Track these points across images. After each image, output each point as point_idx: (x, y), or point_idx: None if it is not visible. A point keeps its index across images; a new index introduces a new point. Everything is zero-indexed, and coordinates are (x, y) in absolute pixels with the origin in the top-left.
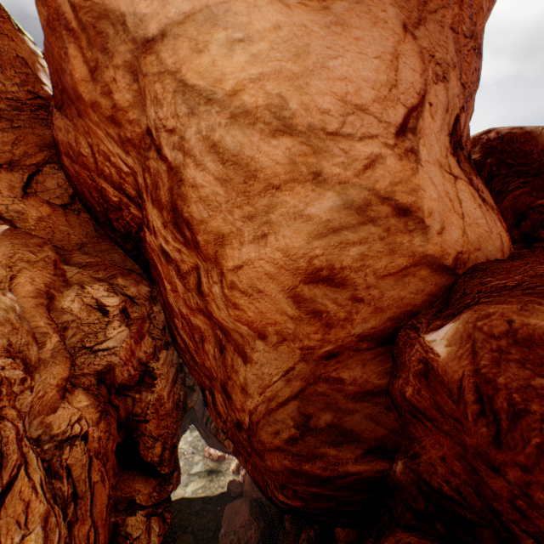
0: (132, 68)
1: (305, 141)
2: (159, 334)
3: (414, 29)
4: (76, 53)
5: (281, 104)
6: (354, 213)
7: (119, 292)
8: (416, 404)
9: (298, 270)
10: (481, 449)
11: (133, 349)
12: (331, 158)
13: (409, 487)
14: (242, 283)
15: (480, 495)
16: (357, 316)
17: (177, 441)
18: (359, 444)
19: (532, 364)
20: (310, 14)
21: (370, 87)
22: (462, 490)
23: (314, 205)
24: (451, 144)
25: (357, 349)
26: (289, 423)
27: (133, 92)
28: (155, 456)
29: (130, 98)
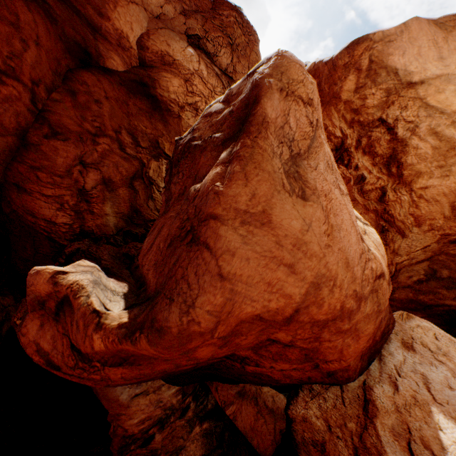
0: (388, 91)
1: None
2: None
3: None
4: (353, 79)
5: None
6: None
7: None
8: None
9: None
10: None
11: None
12: None
13: None
14: (424, 196)
15: None
16: None
17: None
18: None
19: None
20: None
21: None
22: None
23: None
24: None
25: None
26: (420, 272)
27: (380, 101)
28: None
29: (376, 103)
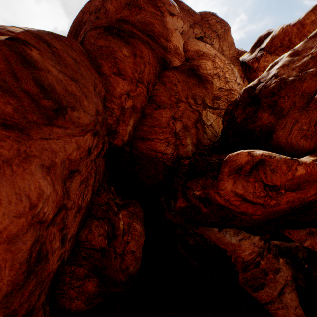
0: None
1: None
2: None
3: None
4: None
5: None
6: None
7: None
8: None
9: None
10: None
11: None
12: None
13: None
14: None
15: None
16: None
17: None
18: None
19: None
20: None
21: None
22: None
23: None
24: None
25: None
26: None
27: None
28: None
29: None
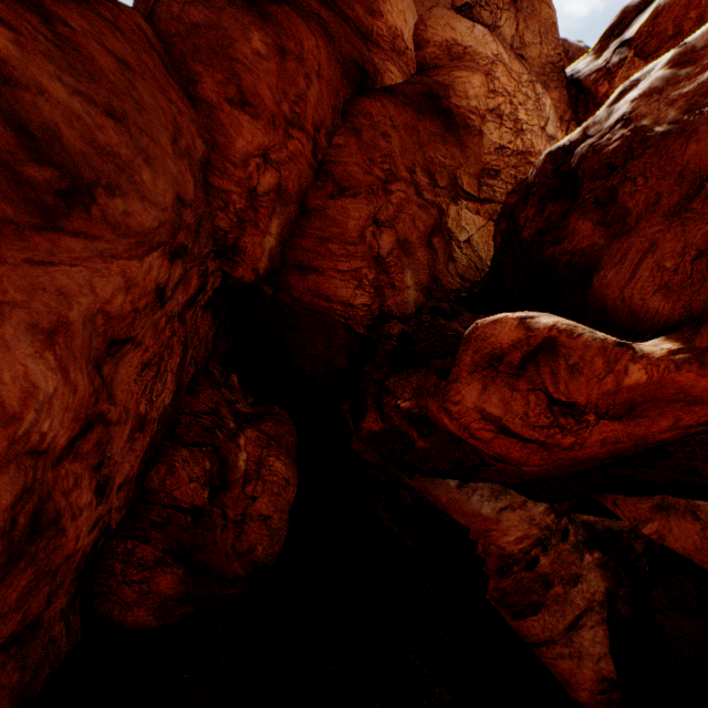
0: None
1: None
2: None
3: None
4: None
5: None
6: None
7: None
8: None
9: None
10: None
11: None
12: None
13: None
14: None
15: None
16: None
17: None
18: None
19: None
20: None
21: None
22: None
23: None
24: None
25: None
26: None
27: None
28: None
29: None
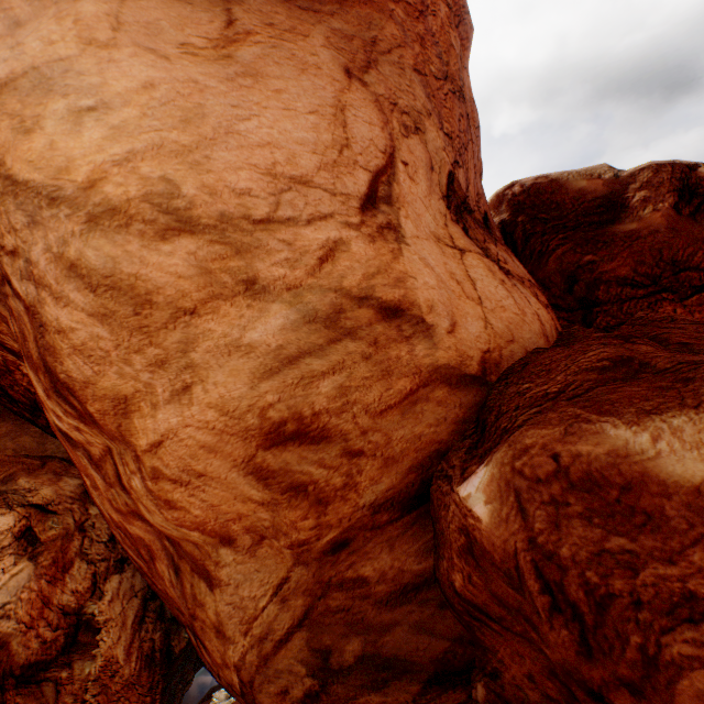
0: None
1: (218, 238)
2: (102, 551)
3: (362, 74)
4: None
5: (170, 191)
6: (322, 327)
7: (16, 504)
8: (472, 598)
9: (250, 431)
10: (570, 664)
11: (48, 595)
12: (267, 256)
13: None
14: (170, 467)
15: None
16: (361, 477)
17: None
18: (414, 676)
19: (601, 516)
20: (203, 65)
21: (309, 152)
22: None
23: (255, 327)
24: (452, 209)
25: (375, 526)
26: (299, 671)
27: None
28: None
29: None
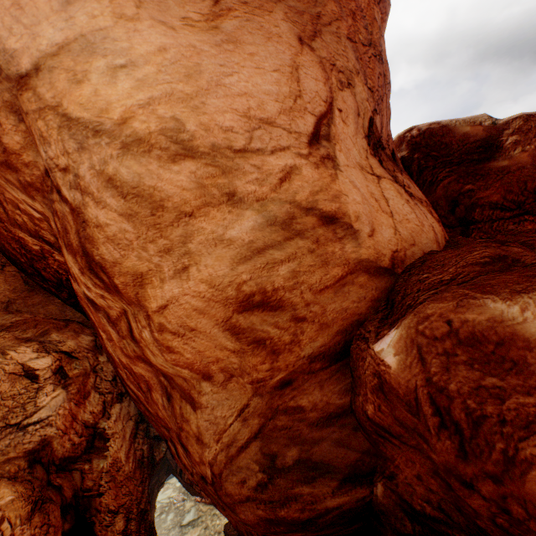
0: (14, 108)
1: (210, 162)
2: (108, 387)
3: (310, 41)
4: None
5: (178, 127)
6: (280, 229)
7: (52, 350)
8: (380, 421)
9: (229, 300)
10: (450, 464)
11: (75, 413)
12: (243, 176)
13: (394, 510)
14: (171, 323)
15: (462, 511)
16: (303, 336)
17: (147, 504)
18: (334, 475)
19: (479, 363)
20: (198, 34)
21: (273, 100)
22: (445, 508)
23: (233, 227)
24: (371, 146)
25: (311, 371)
26: (254, 468)
27: (21, 133)
28: (116, 533)
29: (20, 139)
